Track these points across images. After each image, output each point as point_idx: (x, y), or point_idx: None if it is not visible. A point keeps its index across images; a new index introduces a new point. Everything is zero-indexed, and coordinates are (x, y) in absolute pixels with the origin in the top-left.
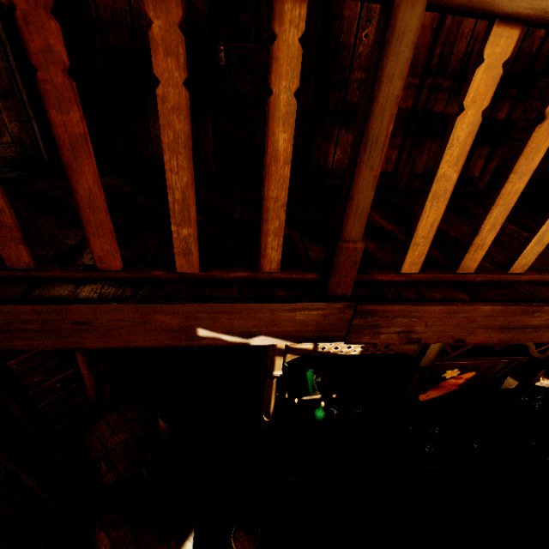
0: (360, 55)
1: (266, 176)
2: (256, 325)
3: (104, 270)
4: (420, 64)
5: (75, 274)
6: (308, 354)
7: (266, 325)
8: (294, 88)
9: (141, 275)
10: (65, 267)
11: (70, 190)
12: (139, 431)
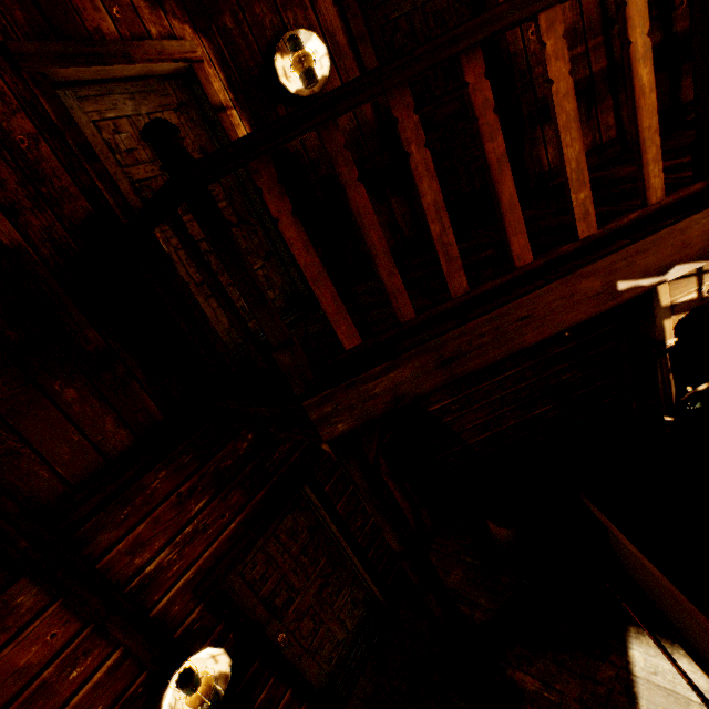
0: (533, 52)
1: (637, 112)
2: (669, 255)
3: (521, 267)
4: (596, 23)
5: (501, 280)
6: (693, 307)
7: (678, 251)
8: (646, 31)
9: (552, 257)
10: (489, 280)
11: (496, 202)
12: (473, 561)
